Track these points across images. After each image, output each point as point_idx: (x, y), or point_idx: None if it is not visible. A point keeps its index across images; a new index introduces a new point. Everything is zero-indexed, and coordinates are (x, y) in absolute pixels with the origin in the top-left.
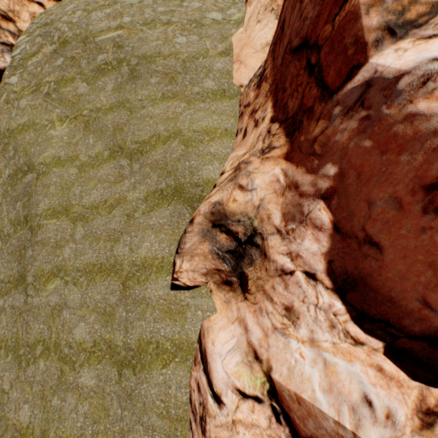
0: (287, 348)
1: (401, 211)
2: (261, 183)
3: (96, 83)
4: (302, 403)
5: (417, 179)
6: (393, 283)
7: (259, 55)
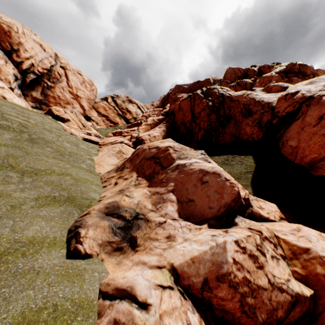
0: (176, 250)
1: (196, 187)
2: (137, 195)
3: None
4: (195, 260)
5: (197, 178)
6: (200, 209)
7: (110, 166)
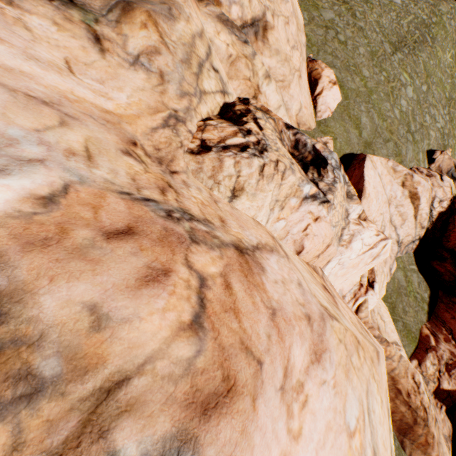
0: None
1: None
2: None
3: None
4: None
5: None
6: None
7: None
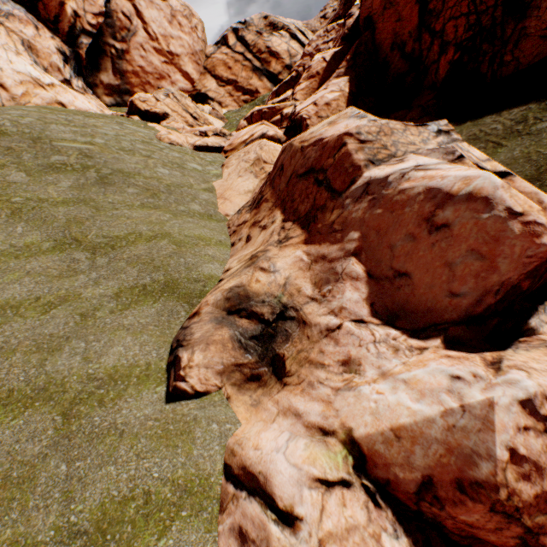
0: (360, 398)
1: (415, 241)
2: (283, 265)
3: (43, 176)
4: (402, 433)
5: (419, 217)
6: (426, 296)
7: (243, 196)
